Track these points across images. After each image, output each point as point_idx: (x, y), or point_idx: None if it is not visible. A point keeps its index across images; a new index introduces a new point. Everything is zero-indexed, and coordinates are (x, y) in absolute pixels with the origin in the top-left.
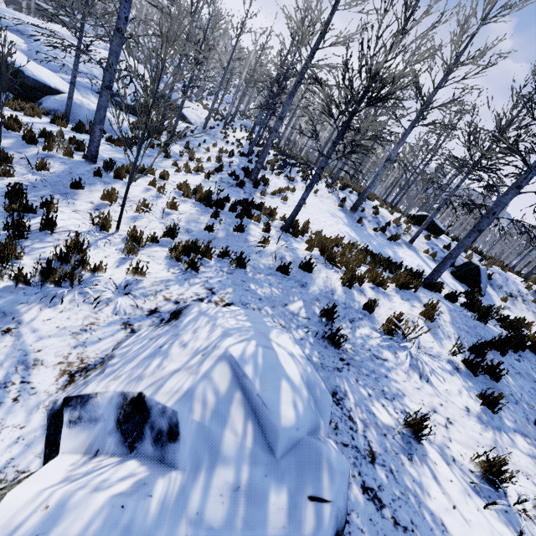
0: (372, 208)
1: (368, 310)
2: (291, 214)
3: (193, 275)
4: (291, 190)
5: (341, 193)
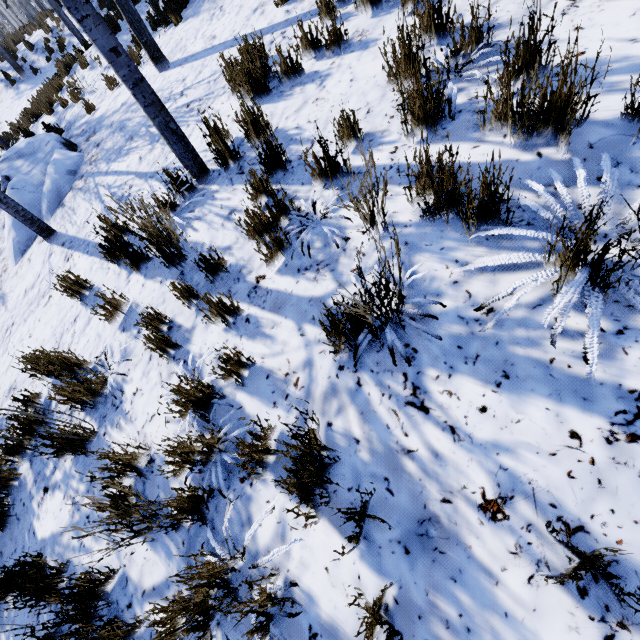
0: (26, 48)
1: (66, 105)
2: None
3: None
4: None
5: None
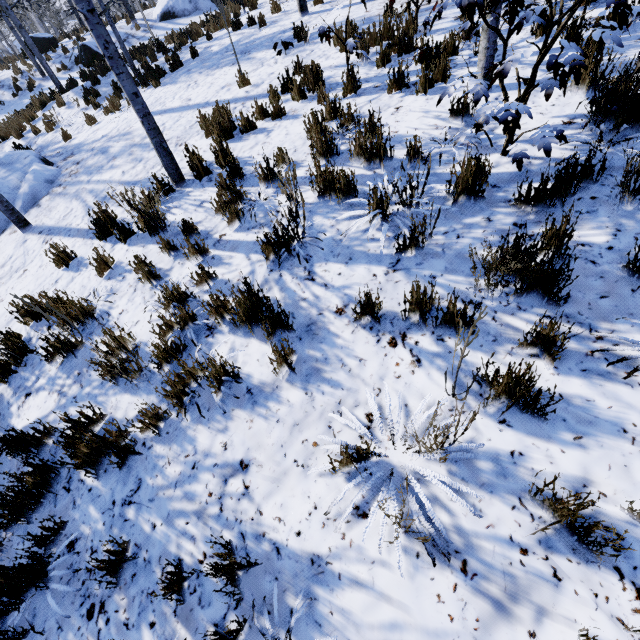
0: None
1: (38, 133)
2: None
3: None
4: None
5: None
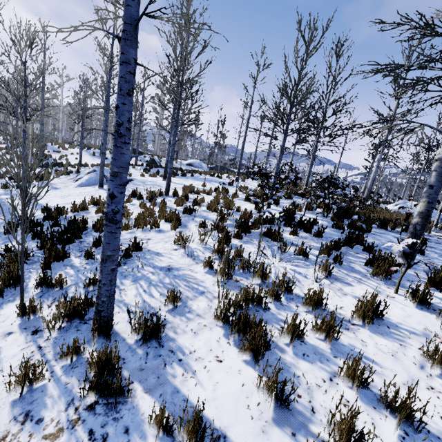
0: (109, 153)
1: None
2: (79, 160)
3: (70, 175)
4: (65, 156)
5: (90, 151)
